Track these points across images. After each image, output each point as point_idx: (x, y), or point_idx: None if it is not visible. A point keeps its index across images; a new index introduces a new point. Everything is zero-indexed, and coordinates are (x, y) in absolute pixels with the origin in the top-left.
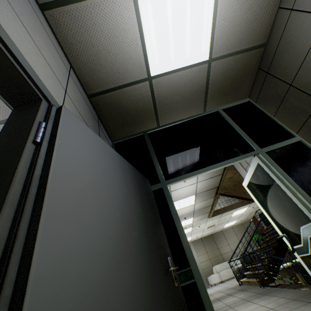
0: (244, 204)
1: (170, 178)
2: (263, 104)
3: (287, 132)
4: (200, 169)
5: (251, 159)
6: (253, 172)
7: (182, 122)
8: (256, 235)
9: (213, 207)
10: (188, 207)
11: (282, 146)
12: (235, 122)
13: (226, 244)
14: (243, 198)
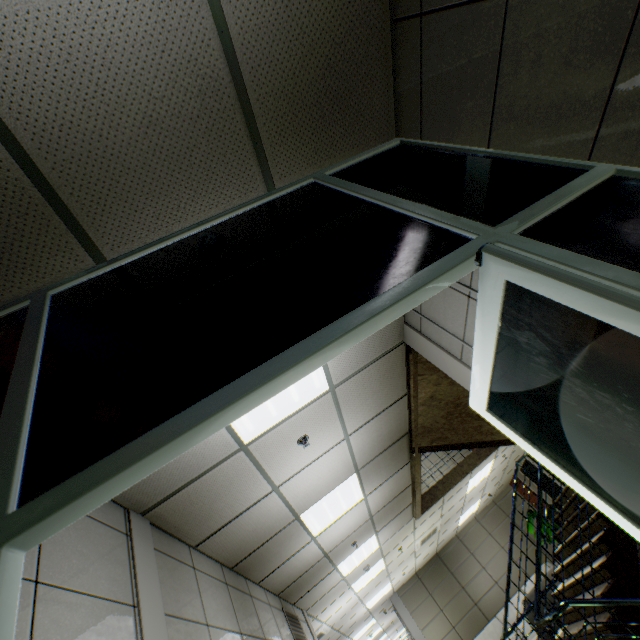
0: (484, 455)
1: (58, 480)
2: (443, 126)
3: (556, 169)
4: (238, 380)
5: (466, 322)
6: (496, 339)
7: (197, 232)
8: (533, 520)
9: (416, 489)
10: (350, 512)
11: (568, 204)
12: (375, 189)
13: (477, 569)
14: (480, 445)
